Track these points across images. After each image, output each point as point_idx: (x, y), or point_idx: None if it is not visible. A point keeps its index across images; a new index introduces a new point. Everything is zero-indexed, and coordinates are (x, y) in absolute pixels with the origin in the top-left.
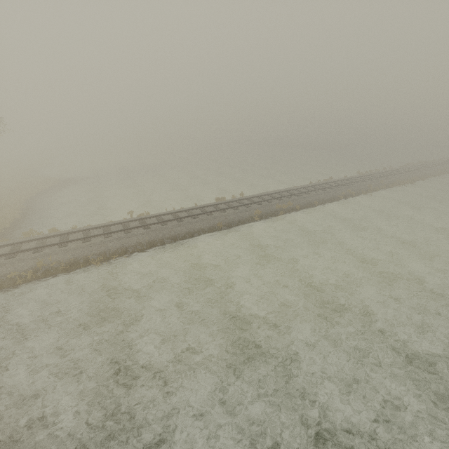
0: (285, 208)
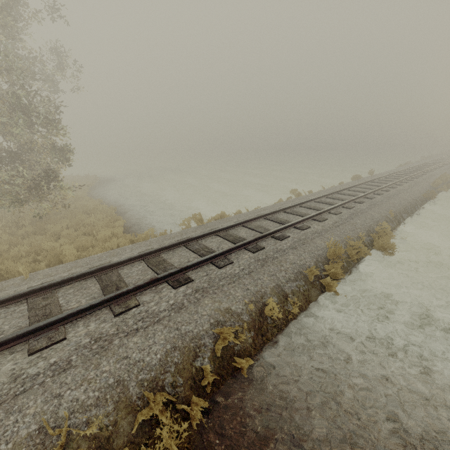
0: (446, 180)
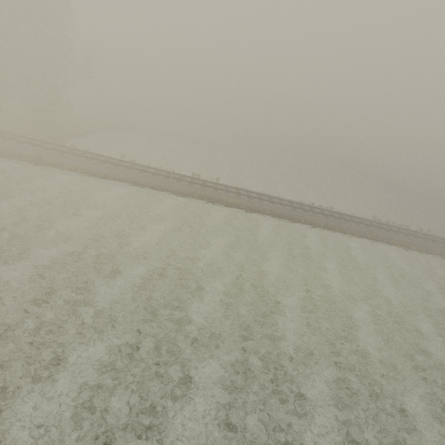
0: (232, 202)
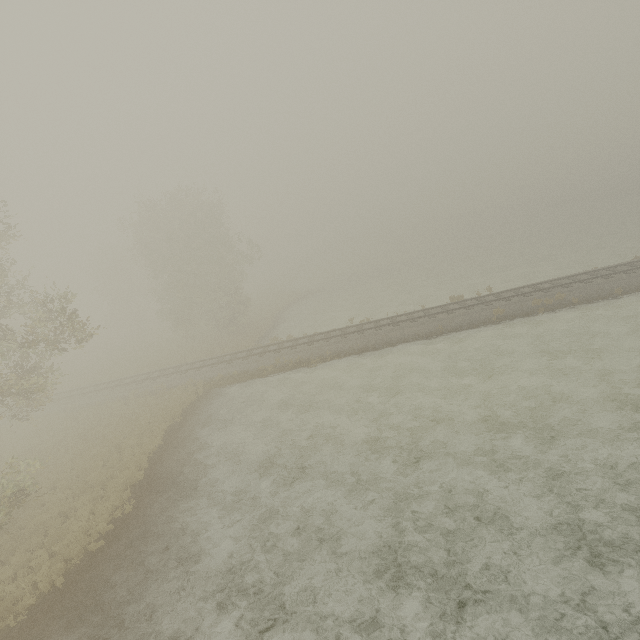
0: (551, 302)
